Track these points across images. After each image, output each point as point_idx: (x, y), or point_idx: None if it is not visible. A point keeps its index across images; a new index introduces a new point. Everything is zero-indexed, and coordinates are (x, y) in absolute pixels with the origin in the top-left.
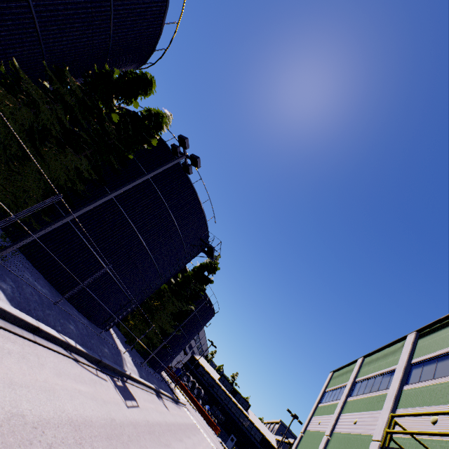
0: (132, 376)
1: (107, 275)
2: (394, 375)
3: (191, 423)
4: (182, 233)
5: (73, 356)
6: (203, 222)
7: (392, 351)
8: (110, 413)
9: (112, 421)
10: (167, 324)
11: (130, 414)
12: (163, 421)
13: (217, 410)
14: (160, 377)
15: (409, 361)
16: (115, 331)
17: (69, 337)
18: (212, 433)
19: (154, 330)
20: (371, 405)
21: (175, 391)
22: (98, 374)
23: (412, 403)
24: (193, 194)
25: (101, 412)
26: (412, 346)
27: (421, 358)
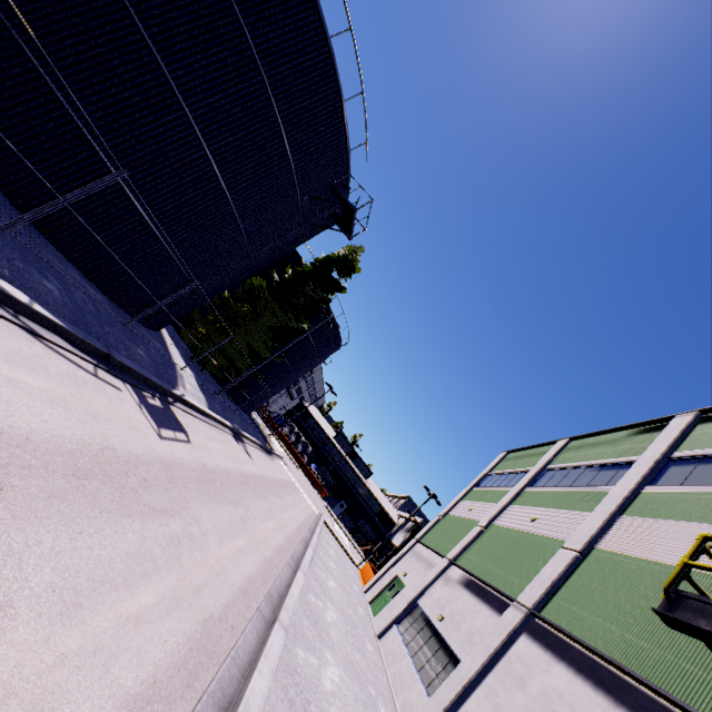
0: (186, 399)
1: (137, 216)
2: (630, 470)
3: (286, 480)
4: (296, 164)
5: (21, 322)
6: (341, 148)
7: (632, 436)
8: (105, 437)
9: (104, 451)
10: (260, 344)
11: (162, 449)
12: (236, 470)
13: (326, 472)
14: (248, 418)
15: (668, 454)
16: (174, 339)
17: (37, 299)
18: (317, 496)
19: (240, 349)
20: (569, 503)
21: (270, 440)
22: (99, 374)
23: (658, 512)
24: (327, 68)
25: (74, 431)
26: (681, 433)
27: (697, 452)
